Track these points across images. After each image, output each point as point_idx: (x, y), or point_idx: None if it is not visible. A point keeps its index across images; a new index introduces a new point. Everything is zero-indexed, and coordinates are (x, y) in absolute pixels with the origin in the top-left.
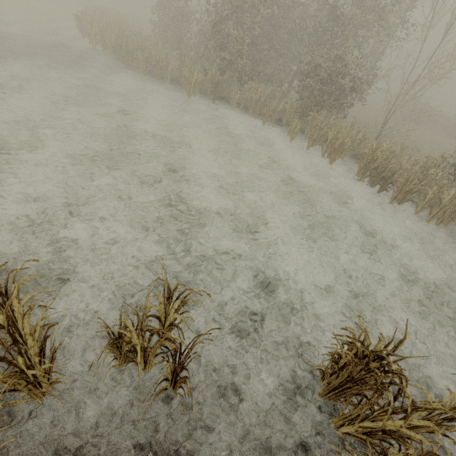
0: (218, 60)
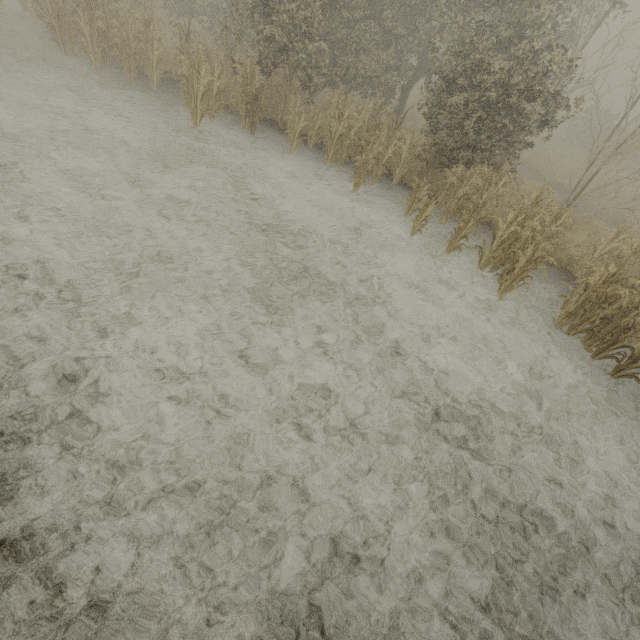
0: (259, 40)
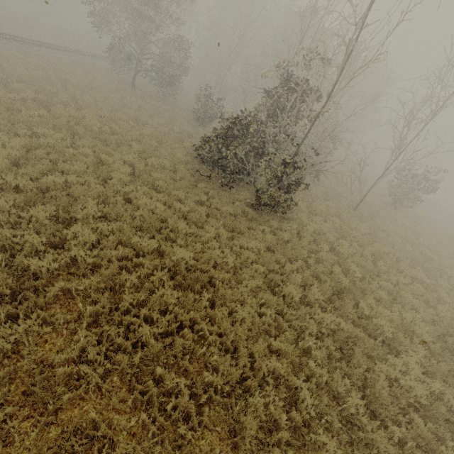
0: None
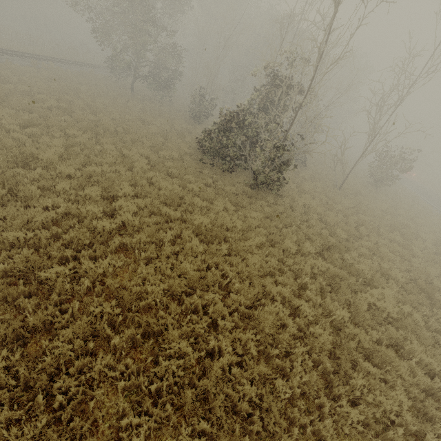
0: None
